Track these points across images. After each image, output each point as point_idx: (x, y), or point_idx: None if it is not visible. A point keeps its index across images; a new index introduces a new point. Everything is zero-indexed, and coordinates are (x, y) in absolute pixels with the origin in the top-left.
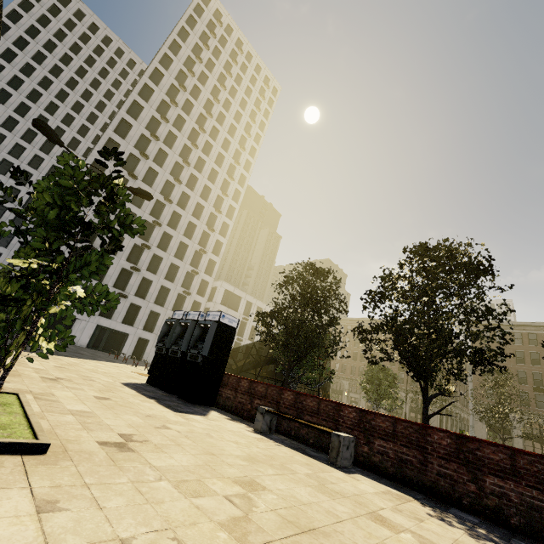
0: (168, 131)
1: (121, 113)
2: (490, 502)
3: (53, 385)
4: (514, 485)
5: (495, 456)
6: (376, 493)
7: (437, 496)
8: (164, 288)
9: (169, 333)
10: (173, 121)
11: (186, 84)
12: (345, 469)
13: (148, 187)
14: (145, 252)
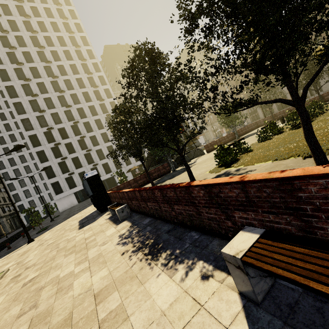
0: (29, 68)
1: (1, 85)
2: (152, 212)
3: (36, 249)
4: (151, 203)
5: (145, 194)
6: (111, 234)
7: (146, 215)
8: (109, 147)
9: (84, 190)
10: (24, 59)
11: (4, 26)
12: (122, 221)
13: (54, 109)
14: (85, 140)
